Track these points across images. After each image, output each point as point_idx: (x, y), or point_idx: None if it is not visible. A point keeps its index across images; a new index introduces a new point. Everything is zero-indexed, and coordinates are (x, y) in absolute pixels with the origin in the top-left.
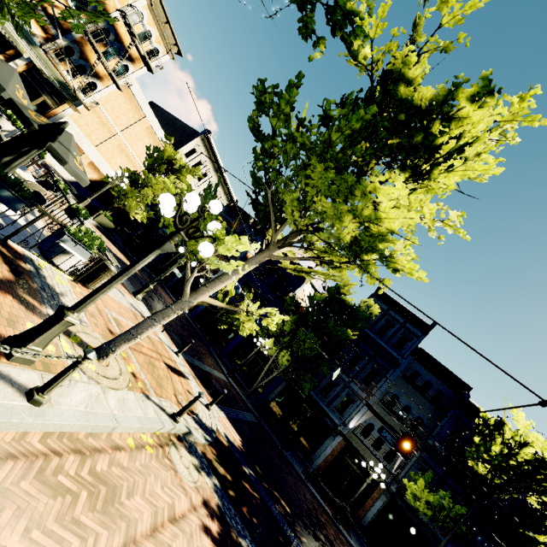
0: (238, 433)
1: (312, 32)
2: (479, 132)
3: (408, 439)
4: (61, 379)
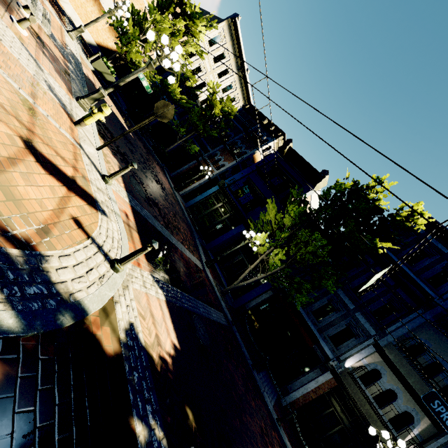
0: (176, 332)
1: None
2: None
3: None
4: None
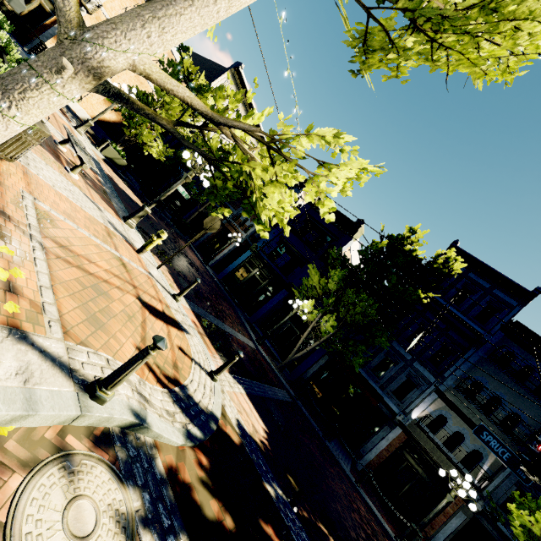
0: (262, 419)
1: None
2: None
3: None
4: None
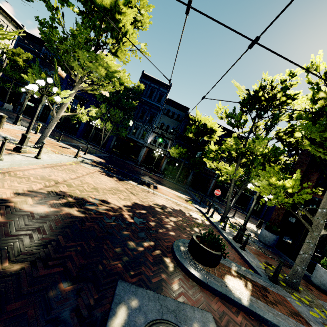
0: (102, 159)
1: (53, 8)
2: (132, 18)
3: (161, 135)
4: (41, 151)
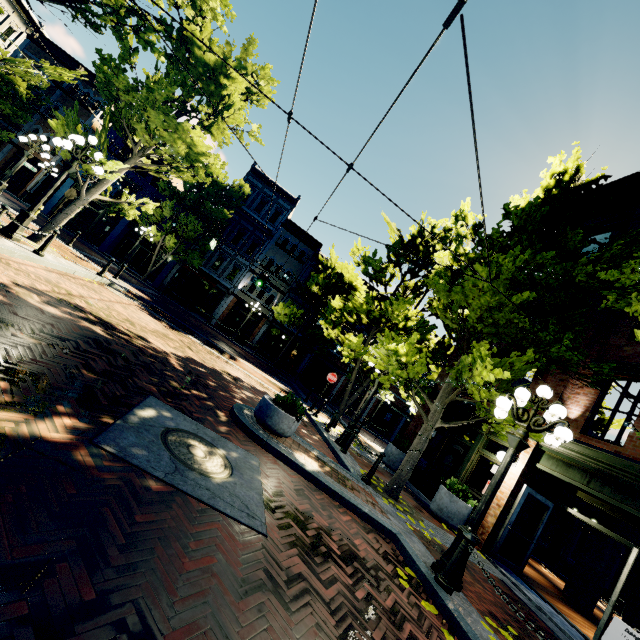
0: (145, 295)
1: (129, 49)
2: (244, 89)
3: (263, 277)
4: (48, 245)
